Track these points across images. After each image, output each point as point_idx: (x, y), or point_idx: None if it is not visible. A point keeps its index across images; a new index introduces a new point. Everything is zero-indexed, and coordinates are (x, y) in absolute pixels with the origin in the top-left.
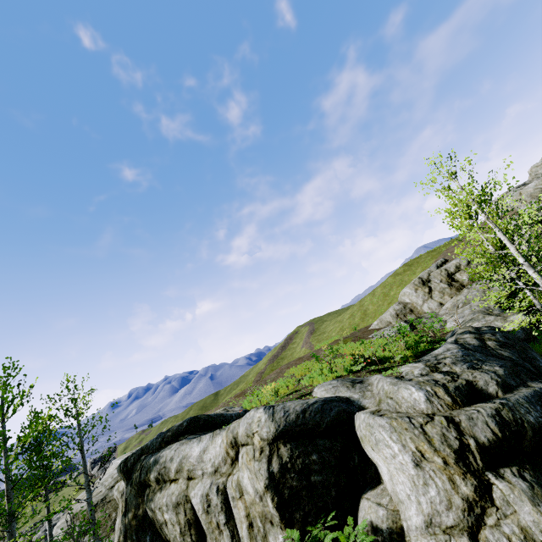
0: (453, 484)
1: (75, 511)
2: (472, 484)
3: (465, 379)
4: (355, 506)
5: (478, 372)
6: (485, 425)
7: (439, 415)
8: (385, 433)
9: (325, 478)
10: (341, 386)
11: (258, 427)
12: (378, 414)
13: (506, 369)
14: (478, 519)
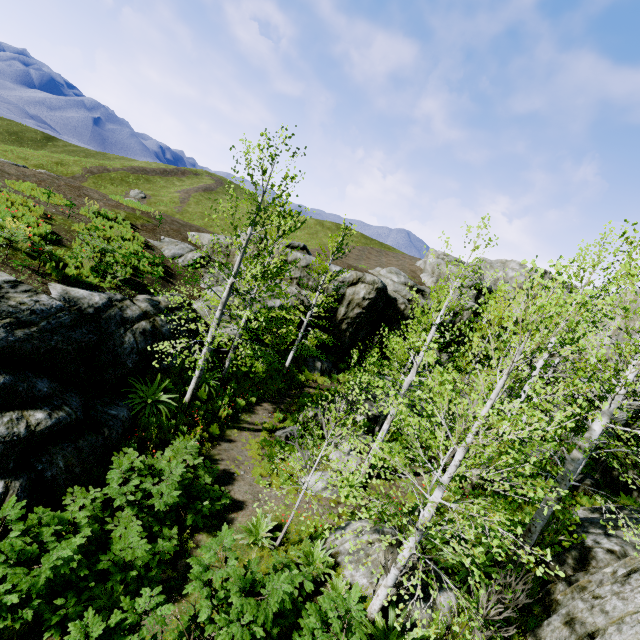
0: None
1: None
2: None
3: None
4: None
5: None
6: None
7: None
8: None
9: None
10: None
11: None
12: None
13: None
14: None
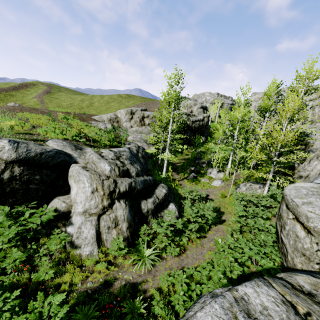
0: (102, 201)
1: None
2: (108, 202)
3: (127, 168)
4: (49, 200)
5: (132, 166)
6: (125, 186)
7: (112, 178)
8: (86, 178)
9: (39, 187)
10: (69, 147)
11: (1, 151)
12: (86, 169)
13: (141, 169)
14: (104, 212)
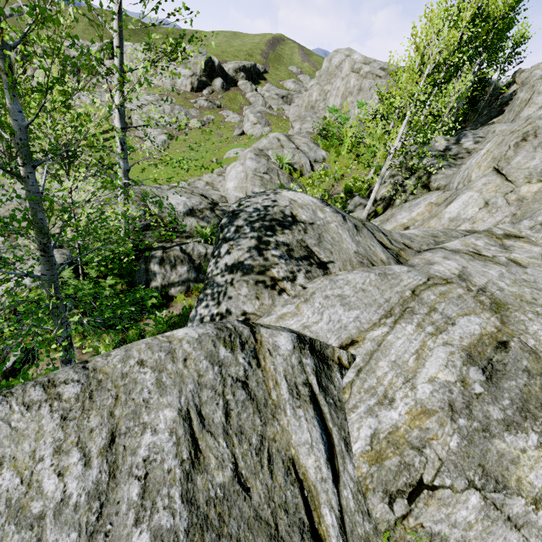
0: None
1: (383, 67)
2: None
3: None
4: None
5: None
6: None
7: None
8: None
9: None
10: None
11: None
12: None
13: None
14: None
